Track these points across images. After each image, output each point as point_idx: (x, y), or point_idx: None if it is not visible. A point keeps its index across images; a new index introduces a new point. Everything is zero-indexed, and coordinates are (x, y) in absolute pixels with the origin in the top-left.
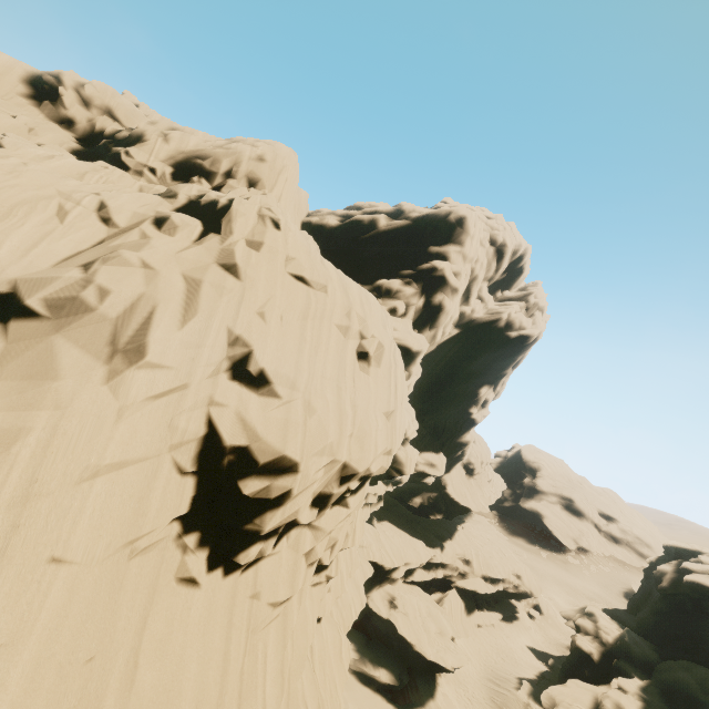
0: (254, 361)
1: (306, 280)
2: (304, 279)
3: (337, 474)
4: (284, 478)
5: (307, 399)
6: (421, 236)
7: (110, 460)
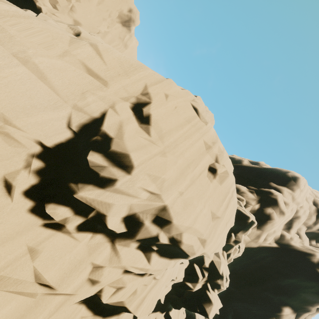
0: (148, 107)
1: (198, 112)
2: (197, 111)
3: (155, 210)
4: (118, 169)
5: (165, 151)
6: (266, 175)
7: (38, 61)
